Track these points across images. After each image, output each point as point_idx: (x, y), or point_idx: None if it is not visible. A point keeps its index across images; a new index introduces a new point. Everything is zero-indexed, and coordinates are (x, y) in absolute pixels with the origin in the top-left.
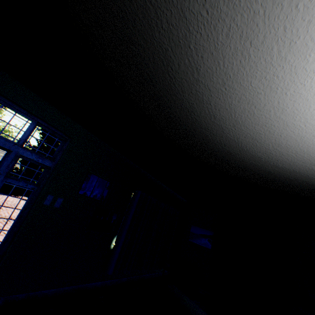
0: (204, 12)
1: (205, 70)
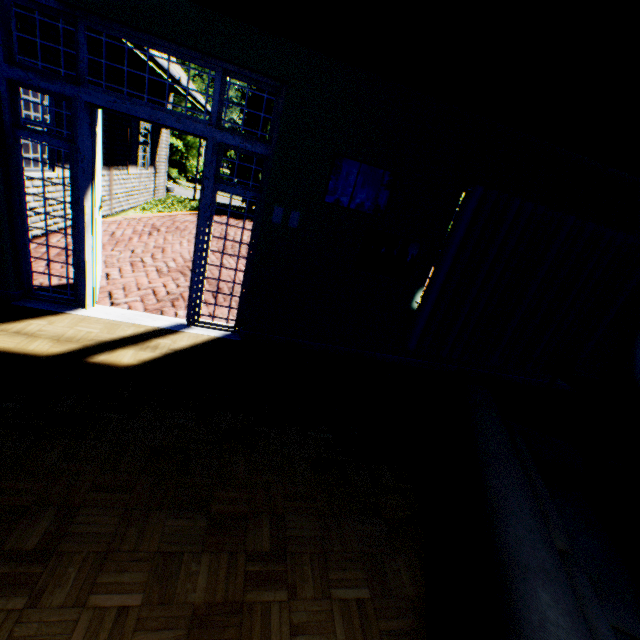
0: None
1: None
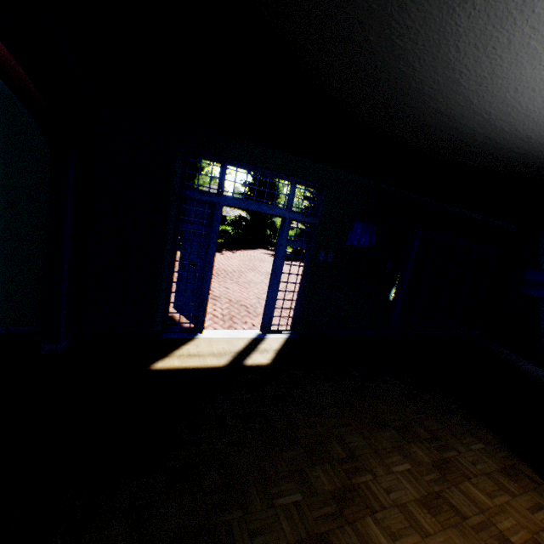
0: (482, 88)
1: (497, 112)
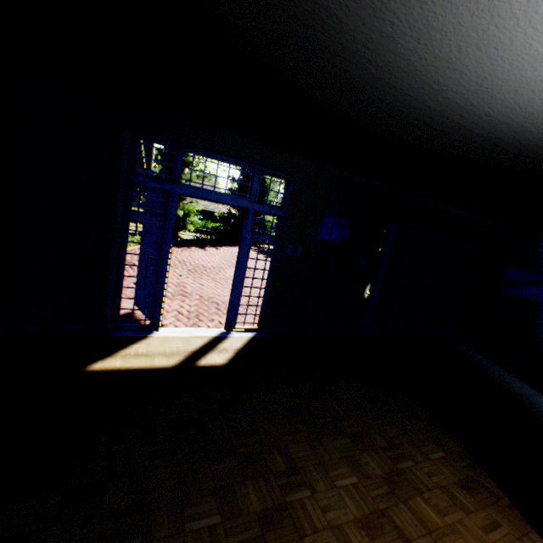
0: (421, 46)
1: (446, 80)
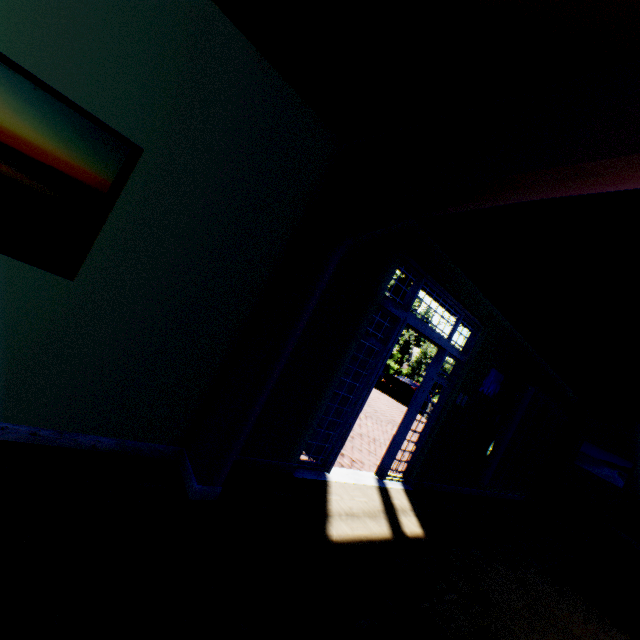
0: None
1: None
